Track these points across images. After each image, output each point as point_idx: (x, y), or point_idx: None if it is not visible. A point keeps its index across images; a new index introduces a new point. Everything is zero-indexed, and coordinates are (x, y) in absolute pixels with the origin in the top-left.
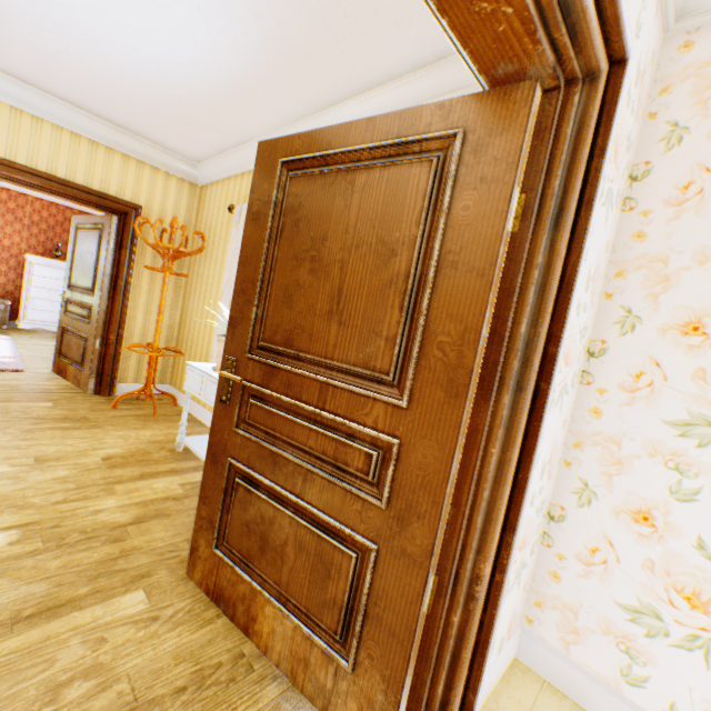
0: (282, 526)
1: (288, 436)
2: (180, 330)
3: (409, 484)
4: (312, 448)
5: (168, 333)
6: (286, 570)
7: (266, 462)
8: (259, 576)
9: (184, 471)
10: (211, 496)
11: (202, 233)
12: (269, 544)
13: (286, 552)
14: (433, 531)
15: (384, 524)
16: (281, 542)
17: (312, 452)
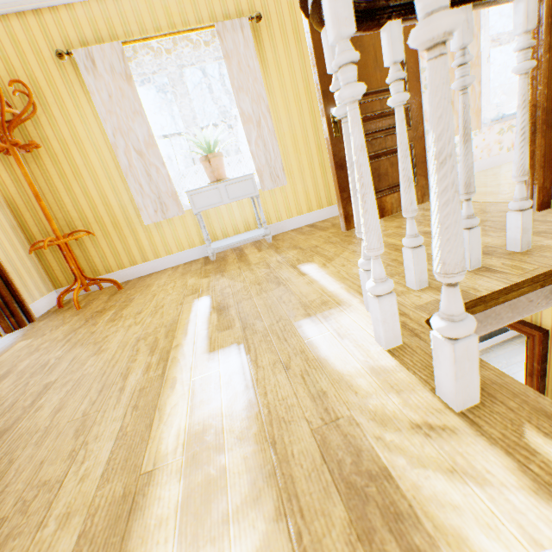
0: (383, 165)
1: (374, 129)
2: (27, 228)
3: (414, 117)
4: (385, 127)
5: (17, 238)
6: (390, 178)
7: (367, 148)
8: (379, 193)
9: (243, 255)
10: (346, 185)
11: (25, 92)
12: (381, 176)
13: (388, 173)
14: (423, 126)
15: (412, 134)
16: (385, 171)
17: (384, 130)
